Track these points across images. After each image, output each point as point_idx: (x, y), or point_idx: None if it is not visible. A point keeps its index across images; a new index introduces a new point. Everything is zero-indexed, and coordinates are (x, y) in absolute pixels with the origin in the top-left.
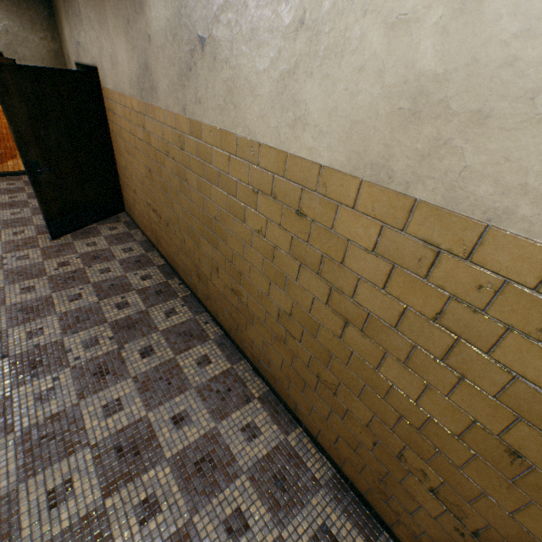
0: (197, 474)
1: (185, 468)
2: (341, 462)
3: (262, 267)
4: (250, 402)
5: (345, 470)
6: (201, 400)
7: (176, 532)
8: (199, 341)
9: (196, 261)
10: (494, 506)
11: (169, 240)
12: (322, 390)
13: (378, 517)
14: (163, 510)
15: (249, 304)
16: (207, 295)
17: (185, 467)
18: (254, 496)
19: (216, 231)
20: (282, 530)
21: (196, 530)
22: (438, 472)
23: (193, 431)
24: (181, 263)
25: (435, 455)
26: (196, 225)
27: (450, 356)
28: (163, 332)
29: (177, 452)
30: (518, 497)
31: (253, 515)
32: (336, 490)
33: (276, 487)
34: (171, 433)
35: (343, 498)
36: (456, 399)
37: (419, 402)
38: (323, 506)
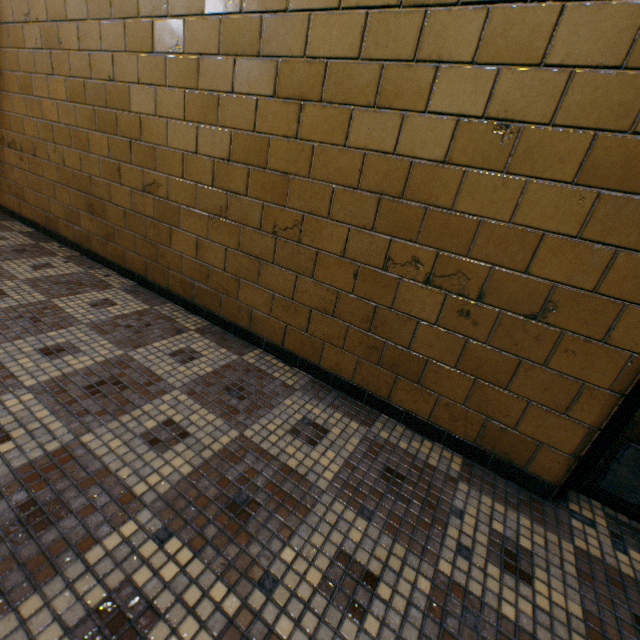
0: (91, 397)
1: (66, 394)
2: (319, 355)
3: (185, 107)
4: (183, 334)
5: (324, 364)
6: (98, 334)
7: (43, 457)
8: (95, 289)
9: (86, 183)
10: (494, 228)
11: (40, 182)
12: (282, 252)
13: (372, 400)
14: (16, 438)
15: (171, 193)
16: (107, 235)
17: (66, 393)
18: (196, 407)
19: (112, 101)
20: (244, 431)
21: (86, 450)
22: (431, 243)
23: (83, 360)
24: (62, 210)
25: (425, 217)
26: (82, 116)
27: (422, 45)
28: (28, 281)
29: (49, 380)
30: (514, 188)
31: (195, 424)
32: (317, 392)
33: (230, 397)
34: (38, 363)
35: (327, 397)
36: (437, 104)
37: (398, 151)
38: (302, 405)
